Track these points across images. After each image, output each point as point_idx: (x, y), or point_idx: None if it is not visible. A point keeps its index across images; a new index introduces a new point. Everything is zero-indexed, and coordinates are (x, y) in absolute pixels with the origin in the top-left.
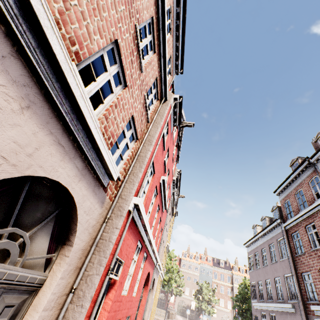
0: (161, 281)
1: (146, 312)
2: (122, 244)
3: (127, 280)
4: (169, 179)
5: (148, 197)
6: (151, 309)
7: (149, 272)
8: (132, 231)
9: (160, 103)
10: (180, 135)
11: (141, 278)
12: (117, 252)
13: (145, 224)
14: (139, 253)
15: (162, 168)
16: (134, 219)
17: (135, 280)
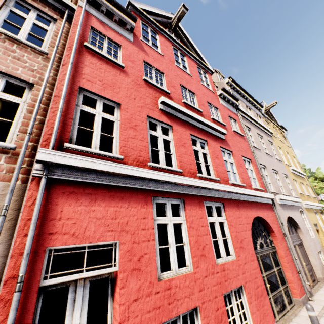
0: (321, 212)
1: (310, 258)
2: (66, 226)
3: (173, 254)
4: (204, 98)
5: (126, 139)
6: (322, 249)
7: (260, 217)
8: (99, 196)
9: (68, 22)
10: (185, 40)
11: (231, 234)
12: (27, 248)
13: (130, 174)
14: (184, 210)
15: (148, 92)
16: (77, 181)
17: (206, 244)
